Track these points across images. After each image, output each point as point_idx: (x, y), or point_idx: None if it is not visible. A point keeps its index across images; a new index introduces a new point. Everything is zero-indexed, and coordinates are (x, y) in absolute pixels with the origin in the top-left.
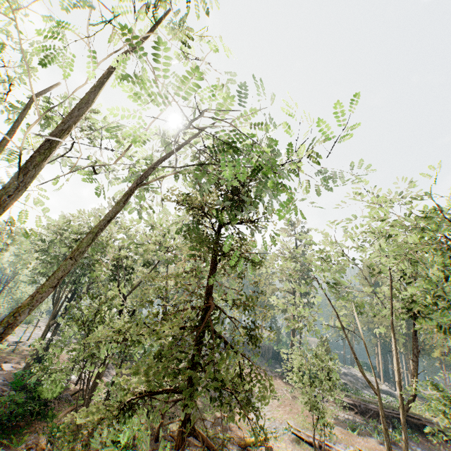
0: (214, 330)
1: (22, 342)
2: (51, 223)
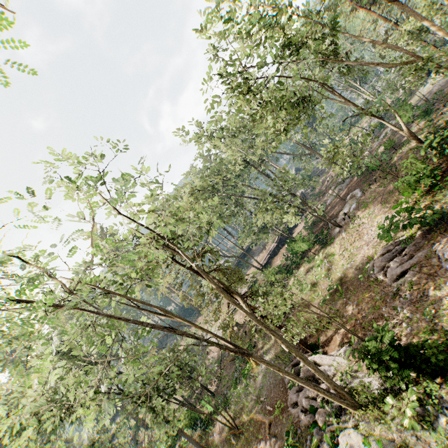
0: None
1: None
2: None
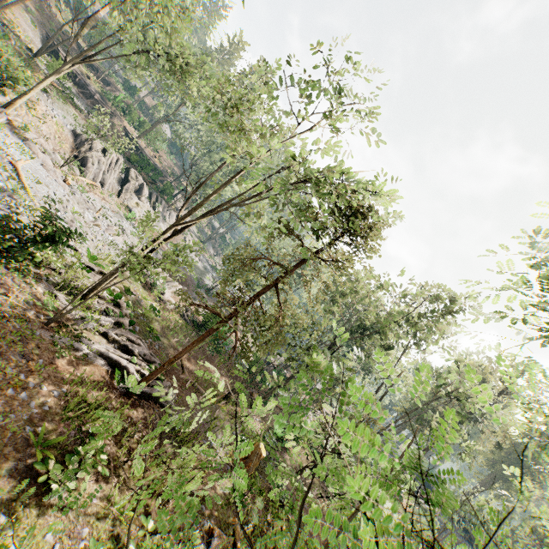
0: (277, 288)
1: None
2: None
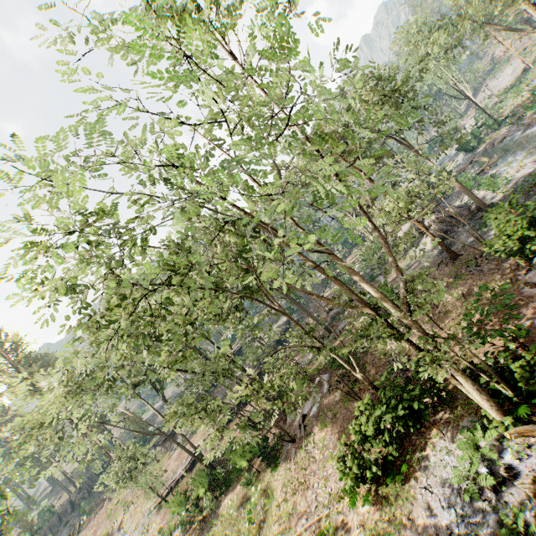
0: None
1: None
2: None
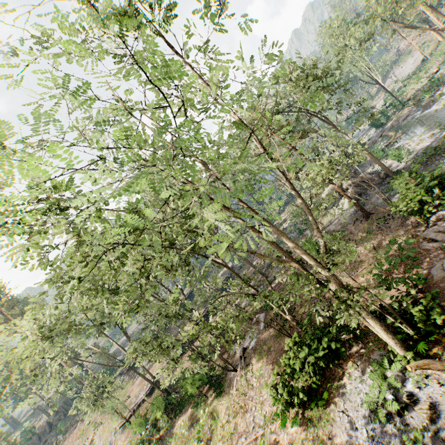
0: None
1: None
2: None
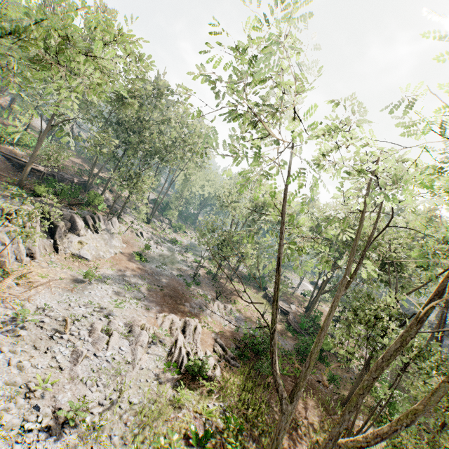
0: None
1: (294, 287)
2: (318, 207)
